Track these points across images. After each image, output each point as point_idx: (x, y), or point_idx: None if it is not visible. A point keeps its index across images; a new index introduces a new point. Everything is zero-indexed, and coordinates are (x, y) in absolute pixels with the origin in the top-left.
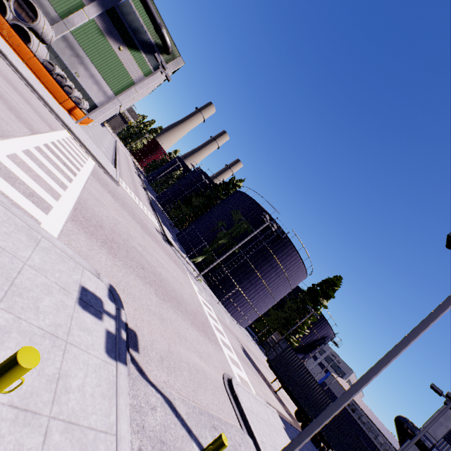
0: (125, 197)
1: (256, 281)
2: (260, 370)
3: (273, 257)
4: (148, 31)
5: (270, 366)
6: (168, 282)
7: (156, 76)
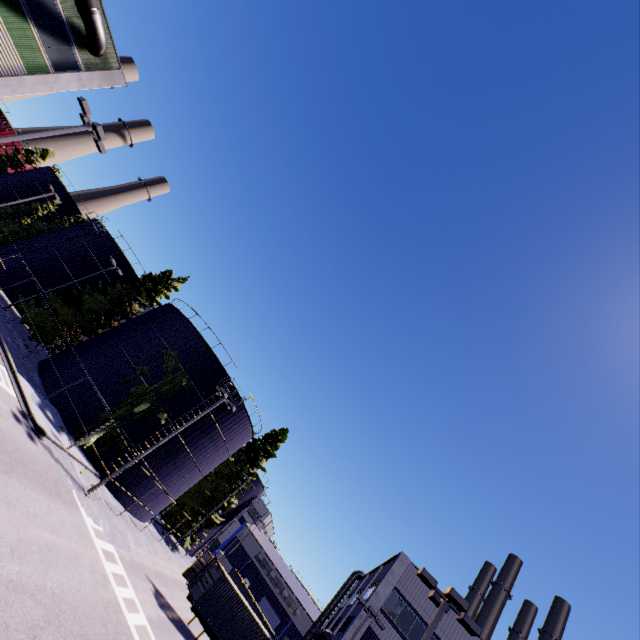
0: None
1: (184, 462)
2: (174, 610)
3: (217, 427)
4: None
5: (193, 607)
6: (65, 603)
7: (56, 82)
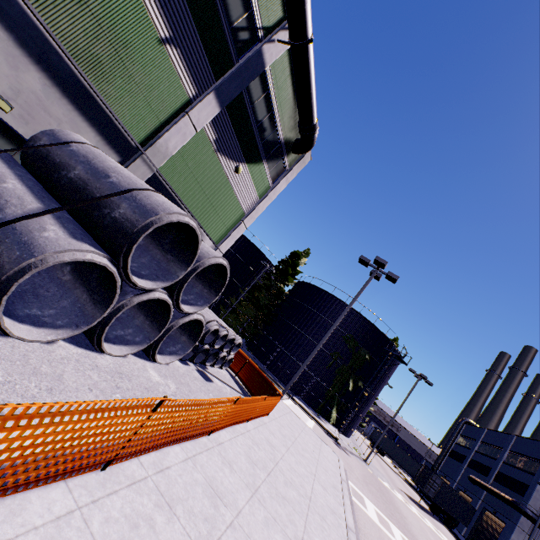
0: (349, 468)
1: (372, 402)
2: (411, 497)
3: (387, 375)
4: (280, 122)
5: (429, 500)
6: None
7: (274, 193)
